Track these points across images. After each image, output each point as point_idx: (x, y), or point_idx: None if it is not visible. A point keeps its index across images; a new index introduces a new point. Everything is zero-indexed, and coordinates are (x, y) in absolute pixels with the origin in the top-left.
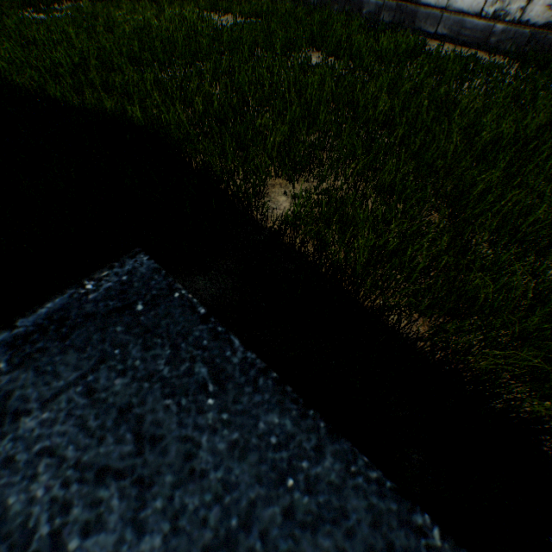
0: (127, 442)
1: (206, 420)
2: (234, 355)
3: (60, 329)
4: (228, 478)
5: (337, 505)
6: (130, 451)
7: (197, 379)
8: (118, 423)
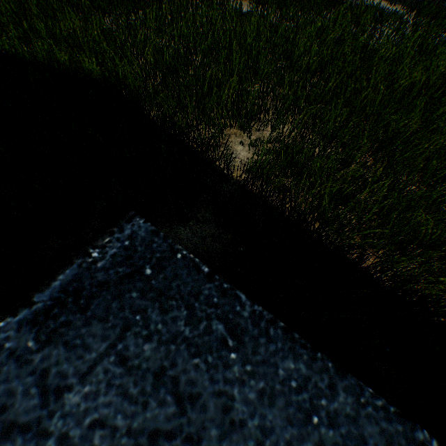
0: (169, 404)
1: (233, 373)
2: (243, 310)
3: (78, 300)
4: (264, 424)
5: (356, 434)
6: (174, 412)
7: (217, 335)
8: (156, 386)
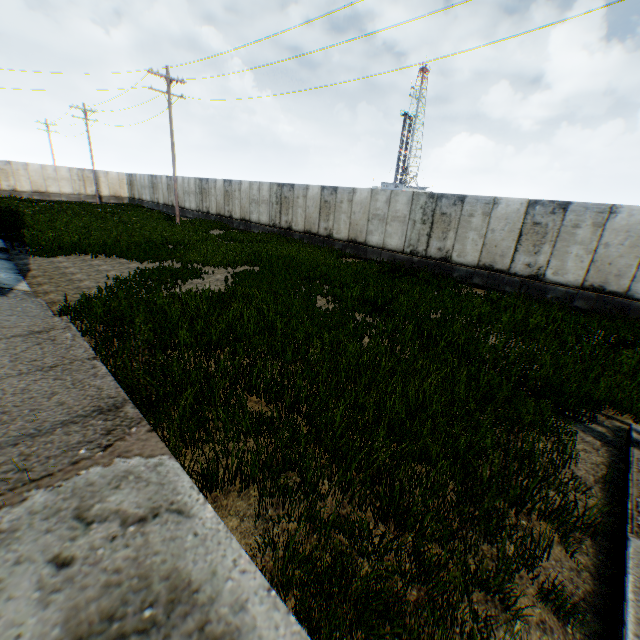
0: None
1: None
2: None
3: None
4: None
5: None
6: None
7: None
8: None
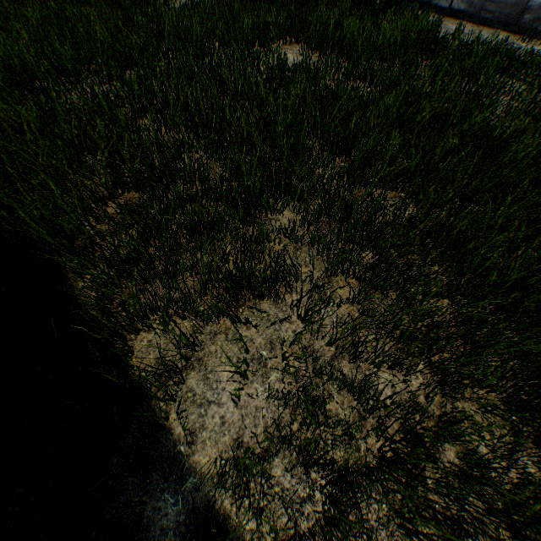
0: None
1: None
2: None
3: None
4: None
5: None
6: None
7: None
8: None
